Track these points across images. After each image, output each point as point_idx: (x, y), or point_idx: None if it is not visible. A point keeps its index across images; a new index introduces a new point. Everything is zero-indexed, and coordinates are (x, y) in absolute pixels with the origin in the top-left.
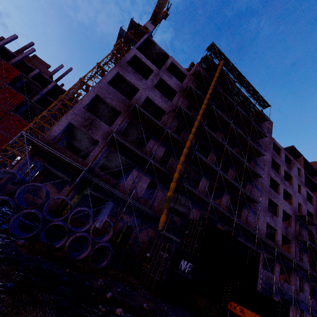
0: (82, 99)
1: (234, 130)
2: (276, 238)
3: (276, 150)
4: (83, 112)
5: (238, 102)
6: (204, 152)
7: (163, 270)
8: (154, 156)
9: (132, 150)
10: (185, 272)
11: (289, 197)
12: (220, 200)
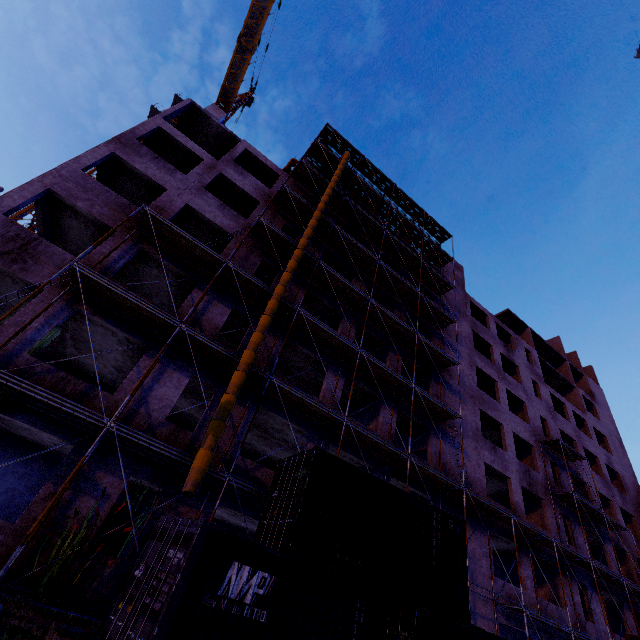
0: (5, 195)
1: (386, 274)
2: (511, 498)
3: (480, 319)
4: (2, 222)
5: (391, 230)
6: (332, 324)
7: (160, 608)
8: (202, 325)
9: (134, 305)
10: (244, 602)
11: (520, 407)
12: (377, 422)
